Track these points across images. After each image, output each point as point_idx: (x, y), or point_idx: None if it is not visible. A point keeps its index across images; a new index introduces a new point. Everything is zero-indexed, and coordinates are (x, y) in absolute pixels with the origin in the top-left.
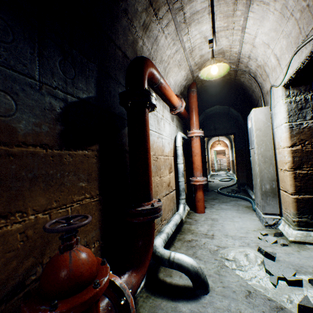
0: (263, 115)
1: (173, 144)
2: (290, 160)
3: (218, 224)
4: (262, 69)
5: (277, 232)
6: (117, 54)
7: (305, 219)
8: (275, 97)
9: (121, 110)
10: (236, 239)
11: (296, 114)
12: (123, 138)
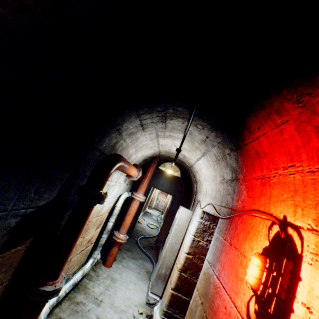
0: (186, 216)
1: (115, 201)
2: (183, 263)
3: (114, 287)
4: (200, 184)
5: (150, 314)
6: (95, 155)
7: (171, 311)
8: (197, 209)
9: (73, 198)
10: (117, 312)
11: (200, 232)
12: (63, 220)
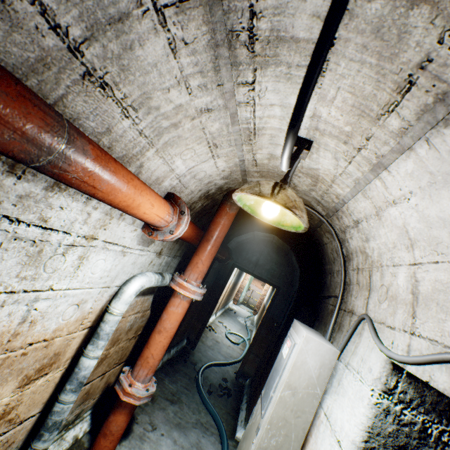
0: (318, 363)
1: (111, 296)
2: None
3: None
4: (367, 265)
5: None
6: None
7: None
8: (361, 348)
9: None
10: None
11: None
12: None
